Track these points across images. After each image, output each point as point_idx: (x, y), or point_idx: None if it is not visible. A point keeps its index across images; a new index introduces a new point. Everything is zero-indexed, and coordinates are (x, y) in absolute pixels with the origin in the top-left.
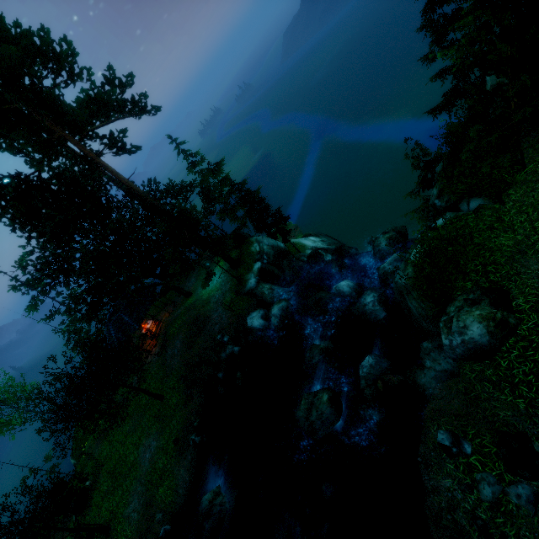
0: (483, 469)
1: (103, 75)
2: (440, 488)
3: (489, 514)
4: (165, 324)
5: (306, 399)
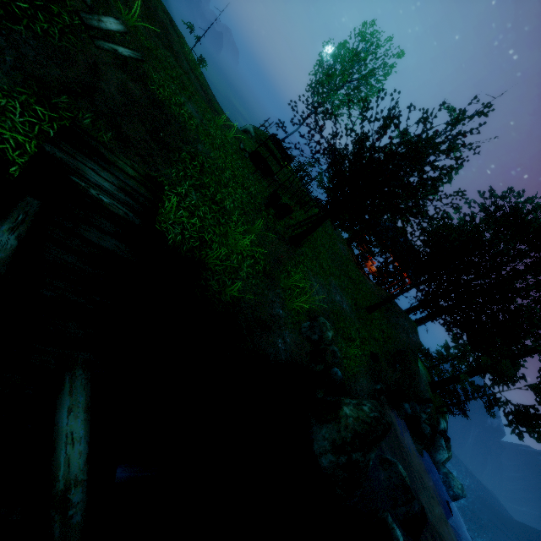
0: None
1: None
2: None
3: None
4: None
5: None
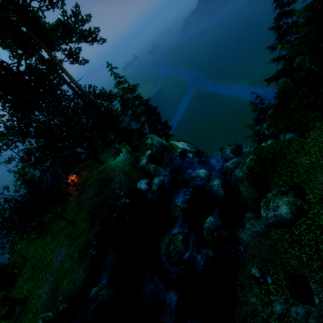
0: (277, 294)
1: (72, 10)
2: (248, 302)
3: (277, 322)
4: (84, 178)
5: (168, 237)
